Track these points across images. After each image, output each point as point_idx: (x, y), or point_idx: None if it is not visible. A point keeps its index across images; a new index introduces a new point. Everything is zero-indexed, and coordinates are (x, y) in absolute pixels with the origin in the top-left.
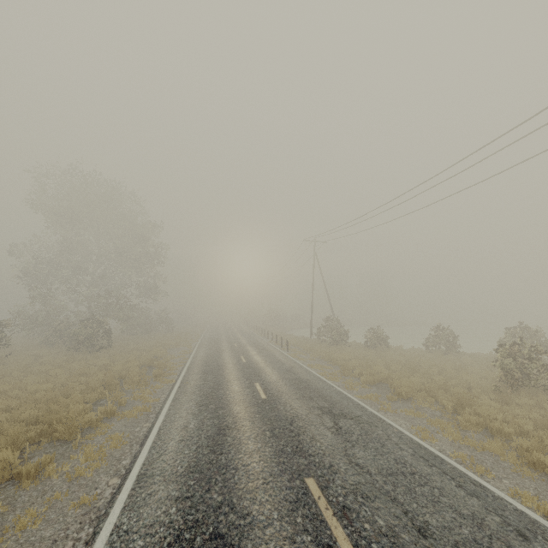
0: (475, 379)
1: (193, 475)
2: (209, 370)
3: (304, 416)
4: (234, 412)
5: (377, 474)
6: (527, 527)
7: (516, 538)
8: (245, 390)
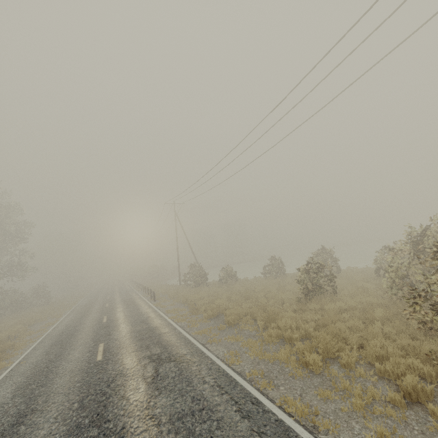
0: (288, 295)
1: None
2: (60, 340)
3: (128, 371)
4: (53, 387)
5: (165, 423)
6: None
7: None
8: (84, 355)
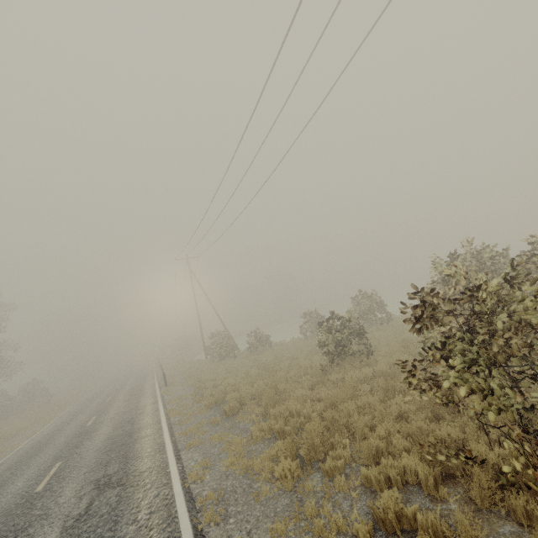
0: (317, 361)
1: None
2: (21, 460)
3: (56, 508)
4: None
5: None
6: None
7: None
8: (27, 483)
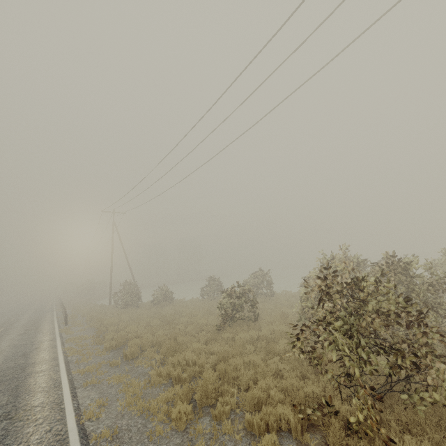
0: (212, 321)
1: None
2: None
3: None
4: None
5: None
6: None
7: None
8: None
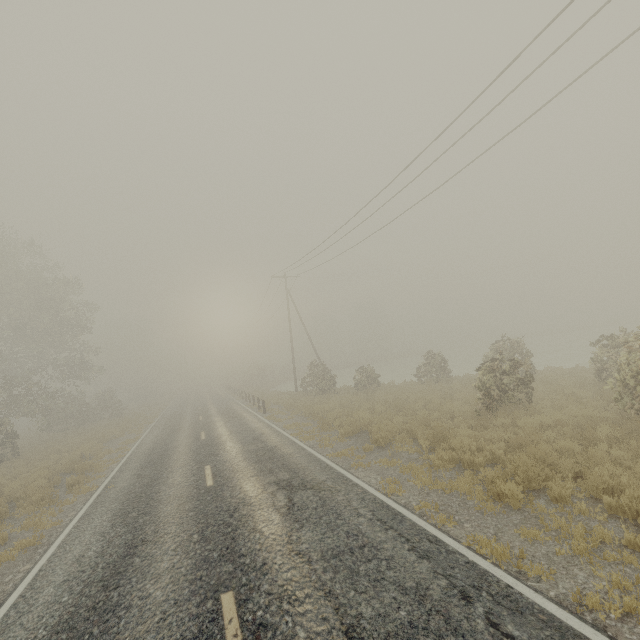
0: (459, 406)
1: (57, 638)
2: (151, 460)
3: (253, 499)
4: (160, 516)
5: (318, 561)
6: (474, 583)
7: (458, 603)
8: (188, 479)
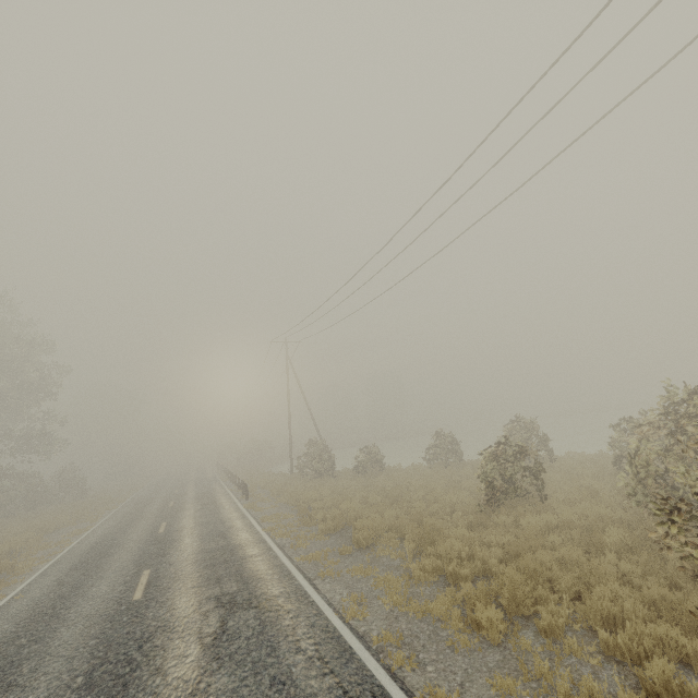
0: (463, 498)
1: None
2: (86, 560)
3: (178, 622)
4: (53, 644)
5: None
6: None
7: None
8: (116, 588)
